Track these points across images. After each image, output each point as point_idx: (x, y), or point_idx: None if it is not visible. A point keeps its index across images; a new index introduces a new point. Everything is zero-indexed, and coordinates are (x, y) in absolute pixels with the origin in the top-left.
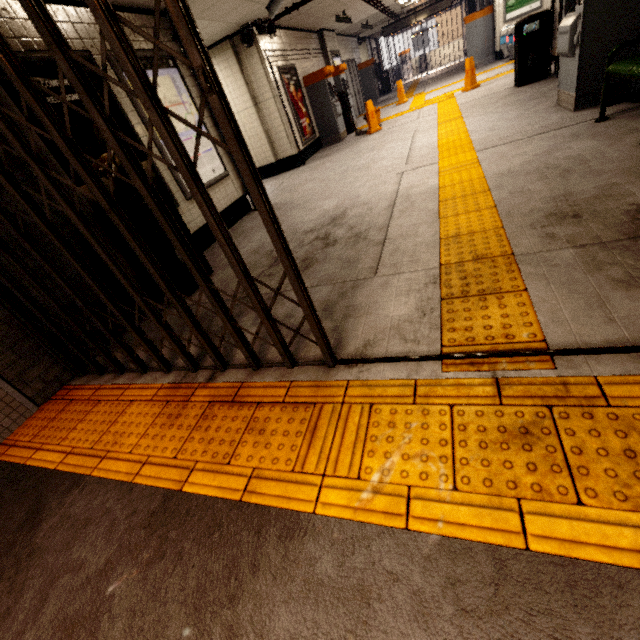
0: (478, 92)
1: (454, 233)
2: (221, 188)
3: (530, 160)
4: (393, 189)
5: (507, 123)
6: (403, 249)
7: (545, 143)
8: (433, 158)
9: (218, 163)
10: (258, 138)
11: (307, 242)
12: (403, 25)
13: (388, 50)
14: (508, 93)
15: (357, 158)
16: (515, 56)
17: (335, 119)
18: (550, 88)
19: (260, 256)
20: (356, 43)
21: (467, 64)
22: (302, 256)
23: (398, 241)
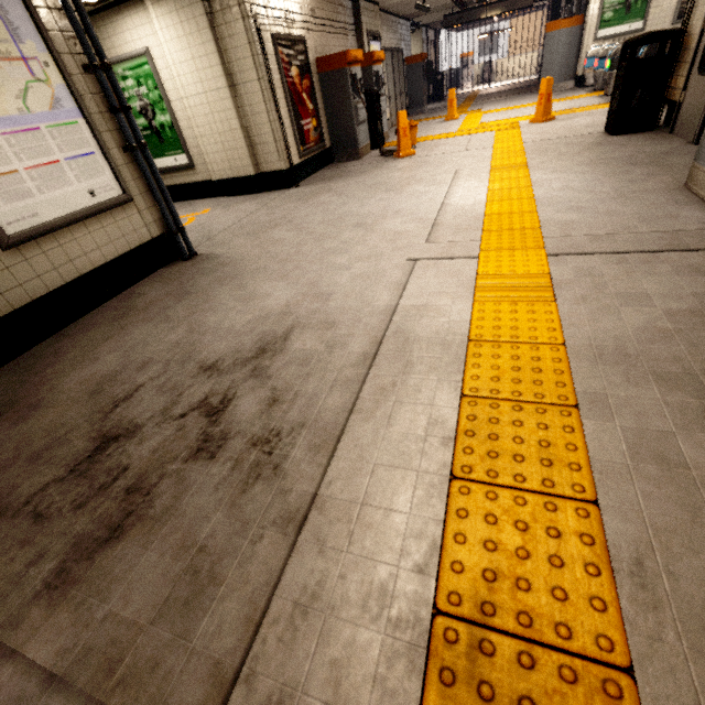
0: (552, 128)
1: (478, 601)
2: (109, 223)
3: (664, 328)
4: (389, 301)
5: (601, 202)
6: (331, 602)
7: (687, 283)
8: (472, 242)
9: (108, 179)
10: (233, 136)
11: (181, 409)
12: (470, 18)
13: (448, 47)
14: (597, 141)
15: (365, 198)
16: (615, 89)
17: (355, 127)
18: (664, 150)
19: (89, 412)
20: (408, 29)
21: (543, 86)
22: (140, 466)
23: (334, 538)
